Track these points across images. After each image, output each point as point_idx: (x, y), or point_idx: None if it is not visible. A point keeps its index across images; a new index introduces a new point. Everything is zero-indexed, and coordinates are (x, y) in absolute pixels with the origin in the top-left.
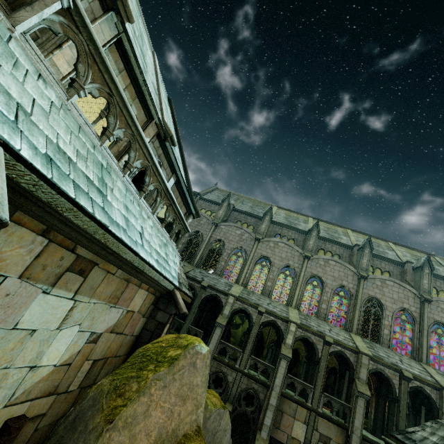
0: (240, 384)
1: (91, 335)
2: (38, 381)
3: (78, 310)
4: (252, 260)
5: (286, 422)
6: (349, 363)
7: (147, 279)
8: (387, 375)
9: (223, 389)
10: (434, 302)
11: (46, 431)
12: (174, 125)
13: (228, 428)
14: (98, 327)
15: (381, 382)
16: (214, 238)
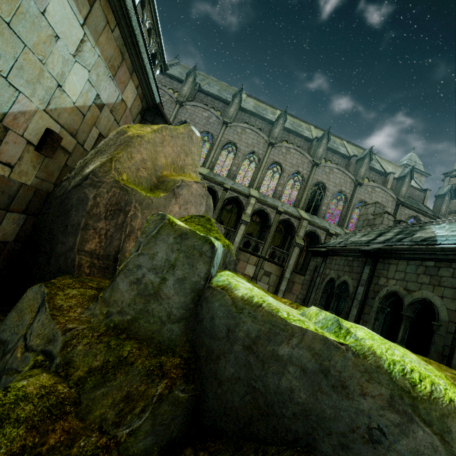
0: None
1: (97, 97)
2: (64, 109)
3: (87, 50)
4: (219, 145)
5: (241, 266)
6: (292, 227)
7: (139, 67)
8: (318, 234)
9: None
10: (364, 186)
11: None
12: None
13: (212, 208)
14: (101, 93)
15: (312, 241)
16: (178, 119)
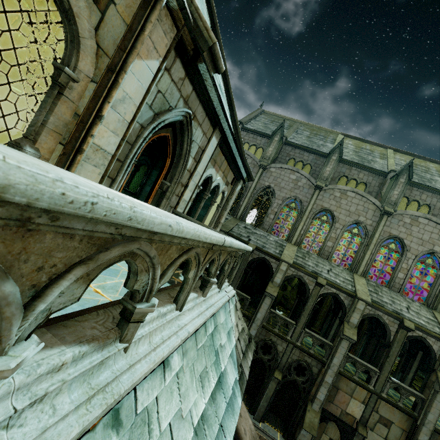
0: (291, 355)
1: None
2: None
3: None
4: (309, 214)
5: (341, 399)
6: (430, 352)
7: None
8: None
9: (271, 357)
10: None
11: None
12: (209, 14)
13: None
14: None
15: None
16: (261, 184)
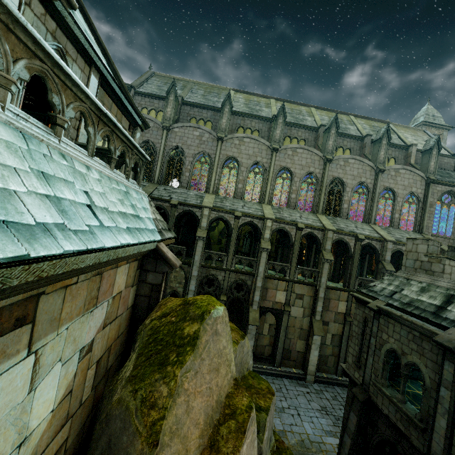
0: (229, 279)
1: (81, 352)
2: (40, 438)
3: (48, 353)
4: (218, 164)
5: (270, 294)
6: (317, 240)
7: (124, 257)
8: (346, 241)
9: (215, 287)
10: (386, 171)
11: (77, 440)
12: None
13: (249, 348)
14: (85, 340)
15: (339, 246)
16: (169, 146)
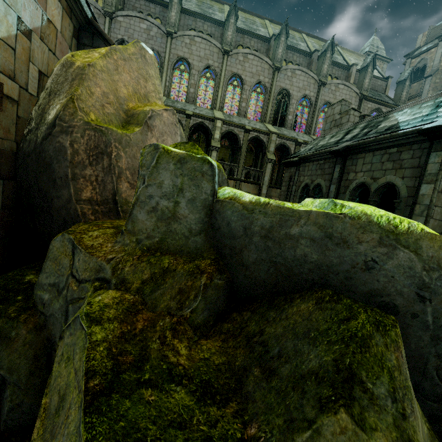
0: None
1: (19, 21)
2: None
3: None
4: (168, 64)
5: None
6: (262, 144)
7: None
8: (287, 146)
9: None
10: (328, 85)
11: None
12: None
13: (184, 138)
14: (22, 15)
15: (283, 154)
16: (113, 38)
